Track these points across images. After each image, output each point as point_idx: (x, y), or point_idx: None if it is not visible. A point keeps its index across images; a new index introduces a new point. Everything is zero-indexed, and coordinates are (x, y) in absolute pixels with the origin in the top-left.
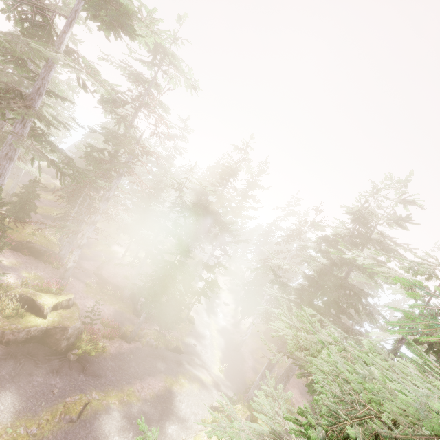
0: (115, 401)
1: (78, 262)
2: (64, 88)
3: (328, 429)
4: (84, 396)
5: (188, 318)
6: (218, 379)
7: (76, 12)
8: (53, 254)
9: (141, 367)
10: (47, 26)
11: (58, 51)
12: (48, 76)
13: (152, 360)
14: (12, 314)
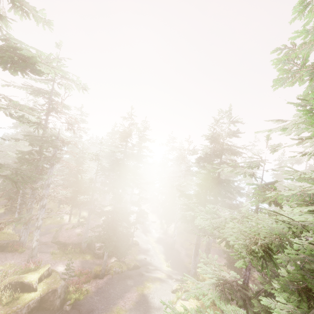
0: None
1: None
2: None
3: (246, 251)
4: None
5: (133, 243)
6: (169, 272)
7: None
8: (15, 243)
9: (118, 290)
10: None
11: None
12: None
13: (123, 282)
14: (9, 300)
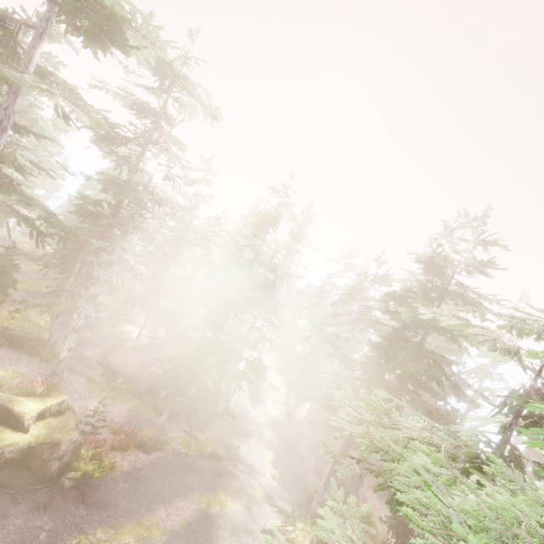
0: (130, 539)
1: (76, 350)
2: (45, 125)
3: None
4: (85, 538)
5: (227, 411)
6: (271, 489)
7: (48, 20)
8: (42, 342)
9: (166, 485)
10: (10, 41)
11: (23, 69)
12: (13, 105)
13: (180, 474)
14: None
